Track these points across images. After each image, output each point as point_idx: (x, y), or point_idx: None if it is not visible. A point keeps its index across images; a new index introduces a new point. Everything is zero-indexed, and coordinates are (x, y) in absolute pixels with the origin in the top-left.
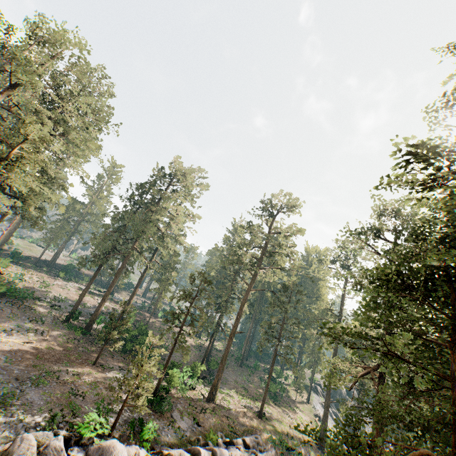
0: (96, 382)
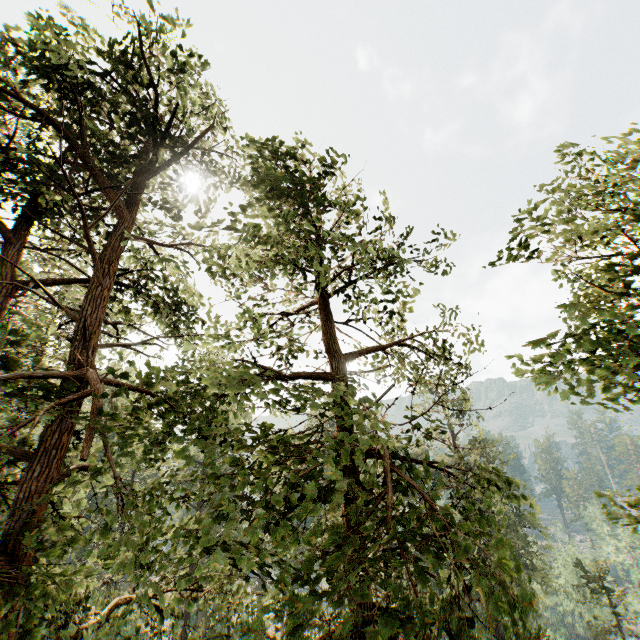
0: None
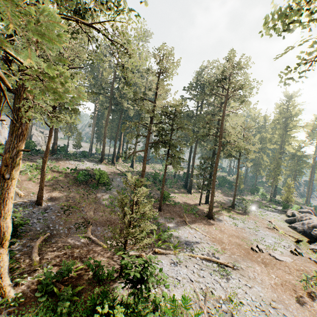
0: (252, 199)
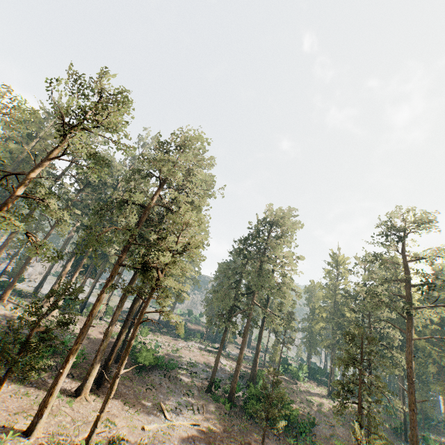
0: None
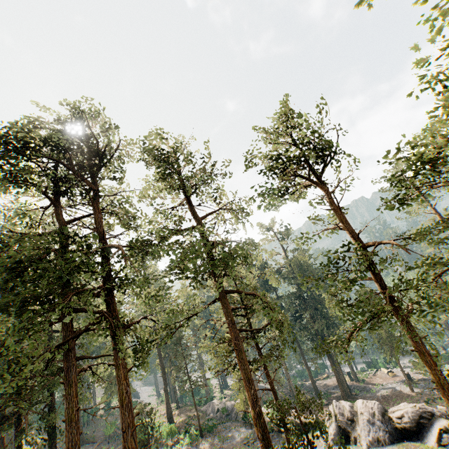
0: None
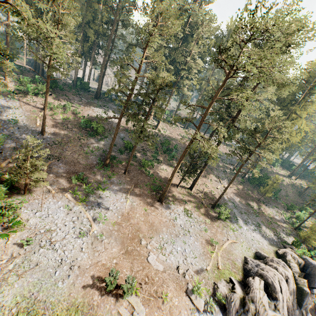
0: (268, 214)
